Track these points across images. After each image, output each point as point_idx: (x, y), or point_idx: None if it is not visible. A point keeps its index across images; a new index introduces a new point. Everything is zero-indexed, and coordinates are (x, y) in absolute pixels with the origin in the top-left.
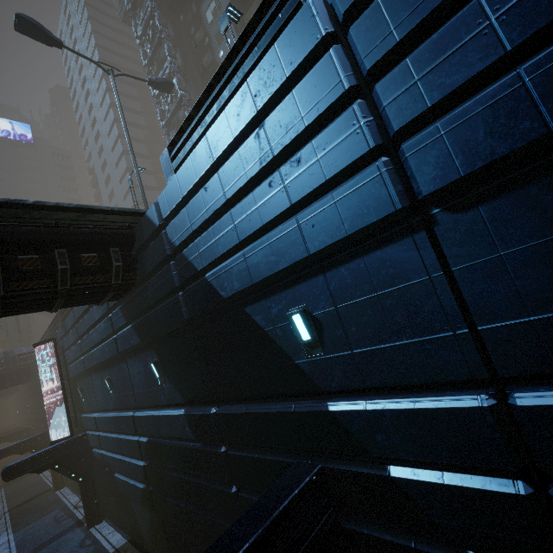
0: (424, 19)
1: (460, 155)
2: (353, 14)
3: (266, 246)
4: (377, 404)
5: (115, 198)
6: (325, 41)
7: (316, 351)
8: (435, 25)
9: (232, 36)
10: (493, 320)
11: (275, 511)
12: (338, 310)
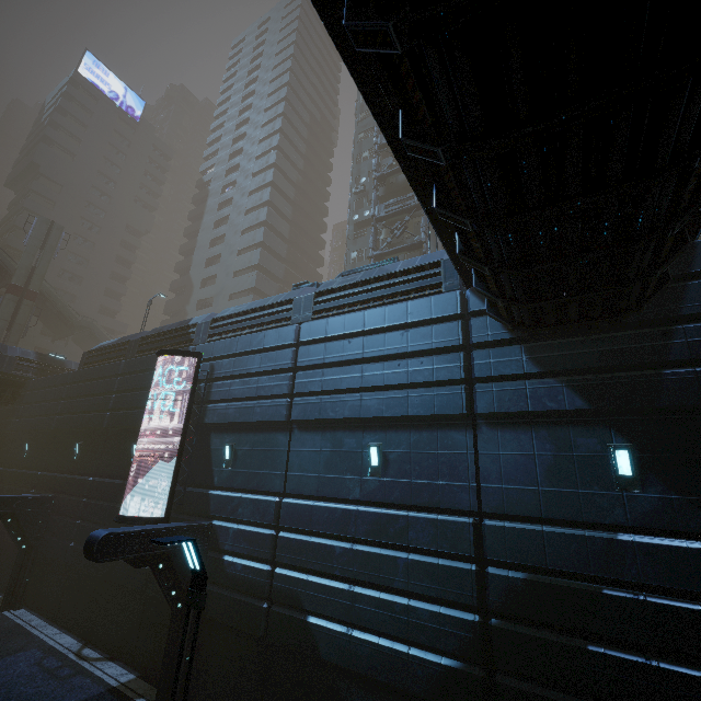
0: None
1: None
2: None
3: None
4: None
5: (227, 226)
6: None
7: None
8: None
9: None
10: None
11: None
12: None
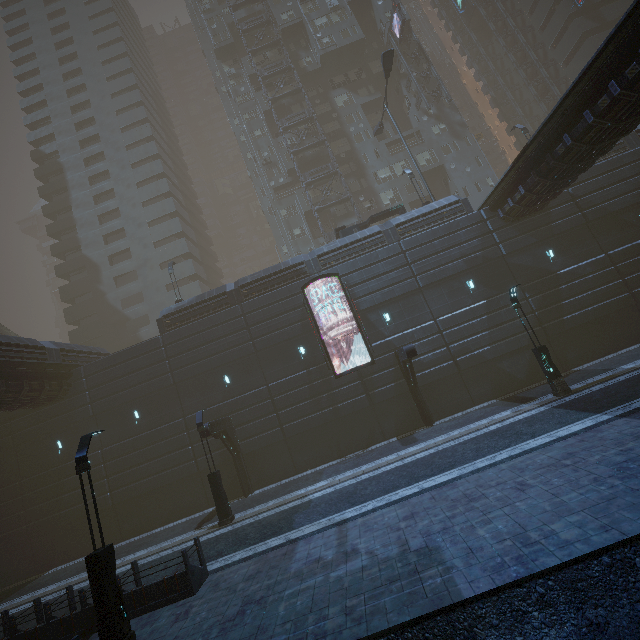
0: None
1: None
2: None
3: (632, 196)
4: None
5: (116, 200)
6: None
7: None
8: None
9: (364, 123)
10: None
11: None
12: None
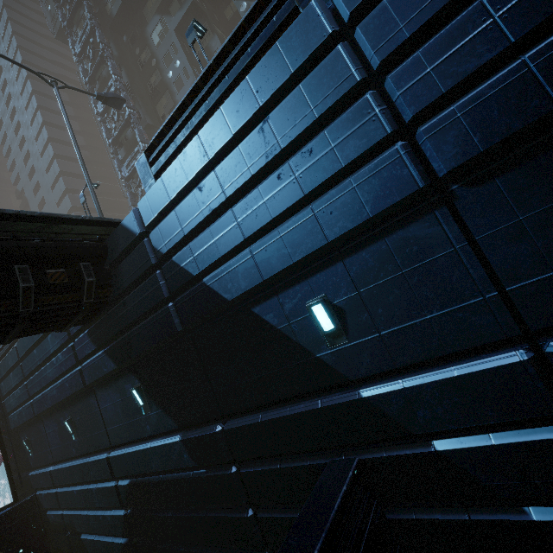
0: (432, 18)
1: (477, 133)
2: (359, 14)
3: (278, 239)
4: (415, 380)
5: None
6: (331, 39)
7: (340, 340)
8: (439, 24)
9: (181, 58)
10: (520, 280)
11: (331, 512)
12: (361, 294)
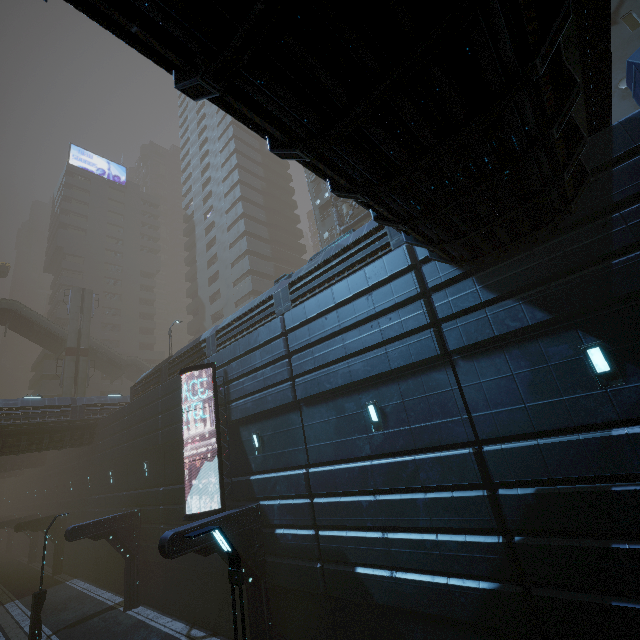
0: None
1: None
2: None
3: None
4: None
5: (216, 246)
6: None
7: None
8: None
9: None
10: None
11: None
12: None
